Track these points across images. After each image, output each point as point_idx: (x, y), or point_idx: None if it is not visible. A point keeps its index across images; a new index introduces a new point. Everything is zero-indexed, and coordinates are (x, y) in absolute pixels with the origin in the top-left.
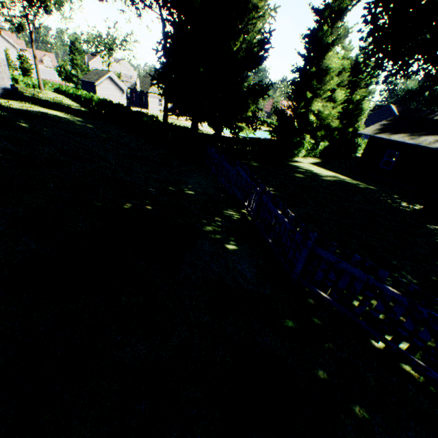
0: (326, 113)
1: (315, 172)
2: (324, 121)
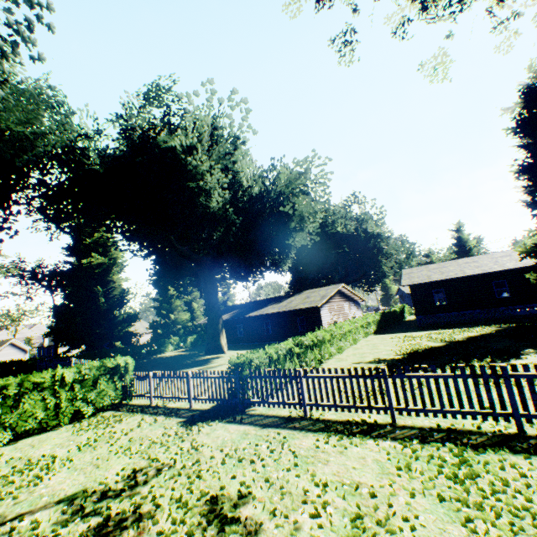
0: (185, 317)
1: (166, 355)
2: (181, 323)
